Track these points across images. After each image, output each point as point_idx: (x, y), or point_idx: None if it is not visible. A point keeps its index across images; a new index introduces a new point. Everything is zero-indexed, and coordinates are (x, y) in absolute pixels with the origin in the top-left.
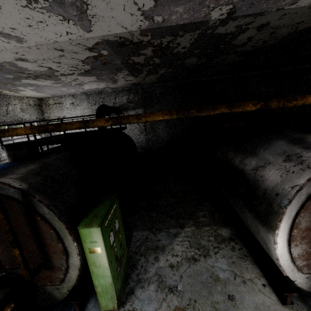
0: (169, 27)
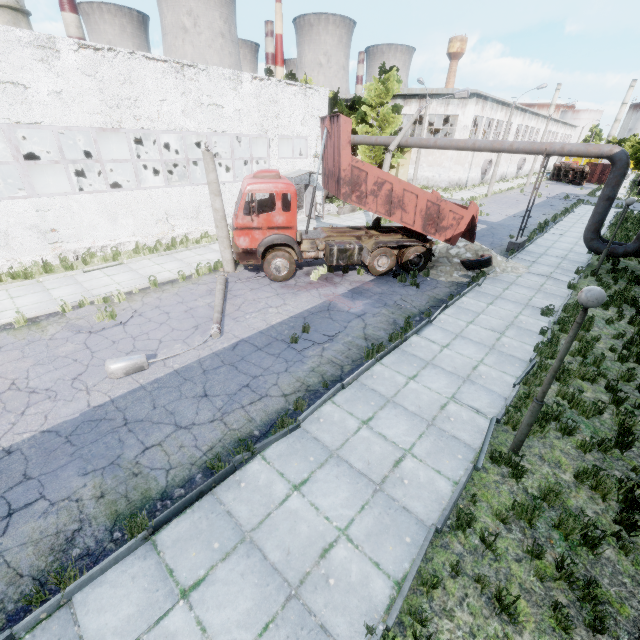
0: None
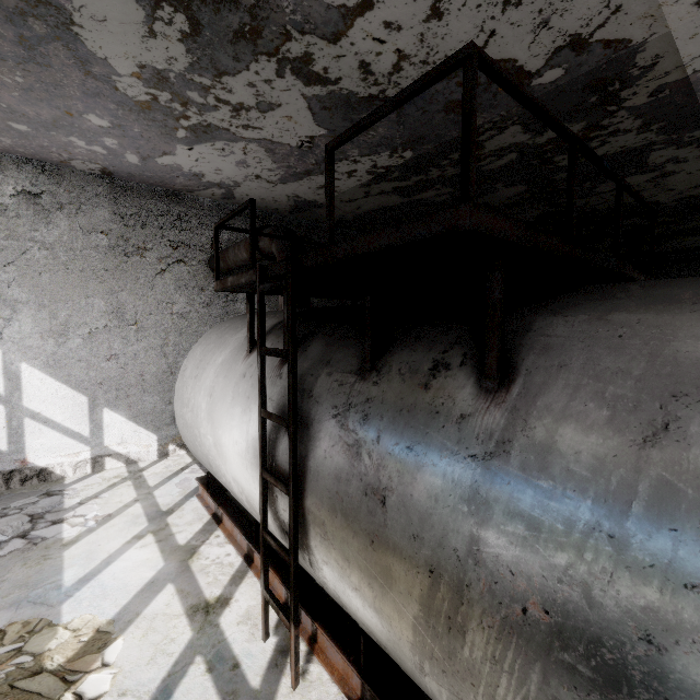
0: (689, 104)
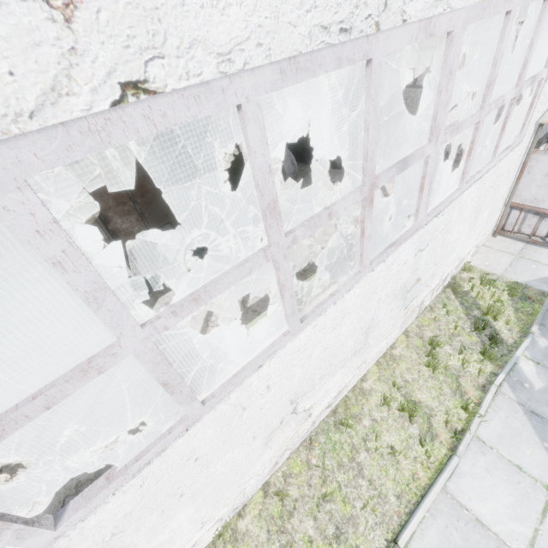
0: None
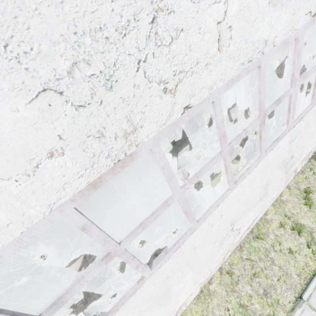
0: None
